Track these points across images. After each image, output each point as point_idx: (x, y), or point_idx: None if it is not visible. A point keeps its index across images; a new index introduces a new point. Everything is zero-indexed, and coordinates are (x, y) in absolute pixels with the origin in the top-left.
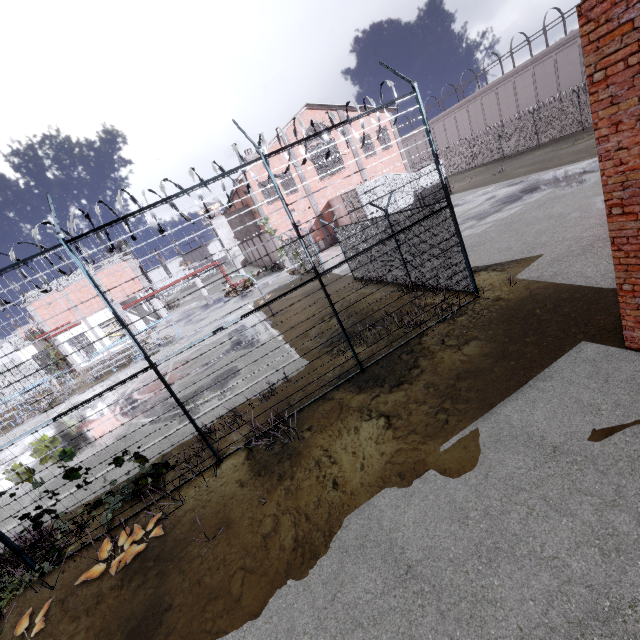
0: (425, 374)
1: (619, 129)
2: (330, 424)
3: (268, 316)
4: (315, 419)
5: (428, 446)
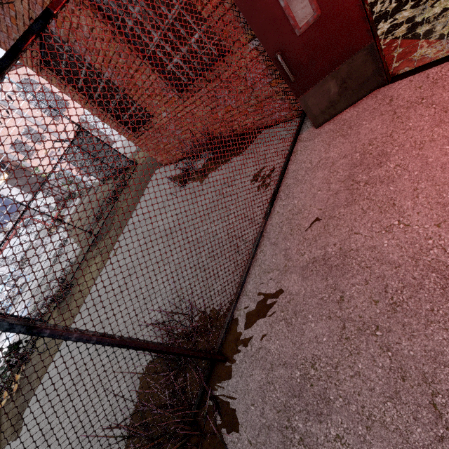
0: (115, 221)
1: (64, 89)
2: (84, 271)
3: (69, 232)
4: (80, 273)
5: (109, 253)
